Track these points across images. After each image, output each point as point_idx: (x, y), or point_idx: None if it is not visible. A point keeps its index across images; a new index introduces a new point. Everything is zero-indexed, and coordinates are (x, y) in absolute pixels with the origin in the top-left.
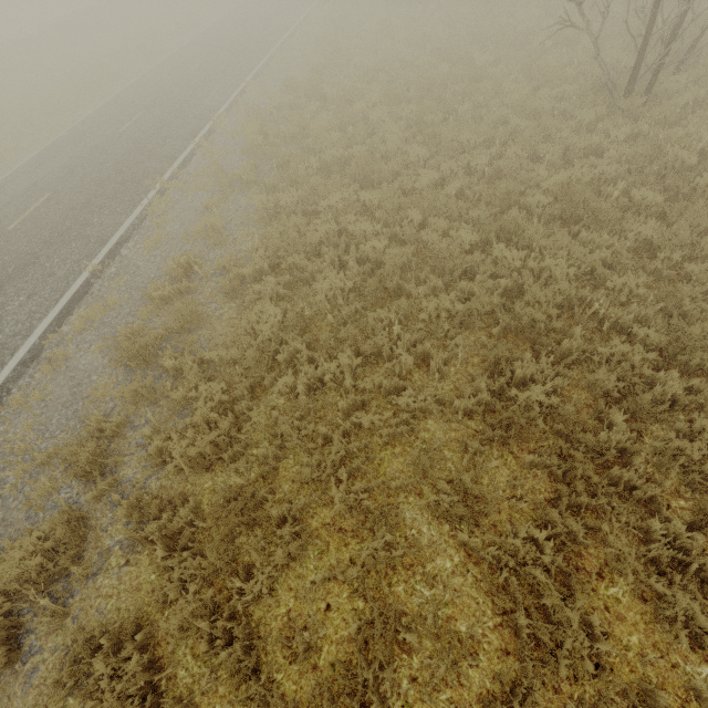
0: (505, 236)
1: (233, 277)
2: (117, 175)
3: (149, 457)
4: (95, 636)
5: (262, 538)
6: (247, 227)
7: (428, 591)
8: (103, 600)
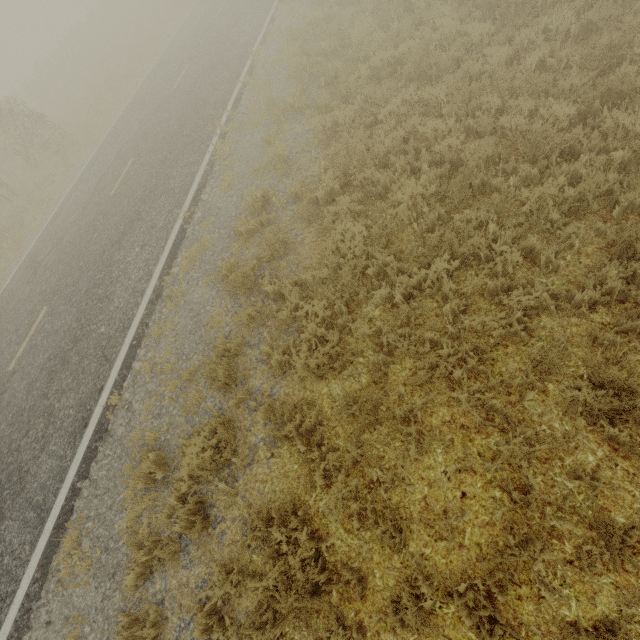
0: (611, 101)
1: (307, 202)
2: (182, 129)
3: (270, 370)
4: (261, 511)
5: (386, 435)
6: (308, 153)
7: (571, 483)
8: (260, 484)
